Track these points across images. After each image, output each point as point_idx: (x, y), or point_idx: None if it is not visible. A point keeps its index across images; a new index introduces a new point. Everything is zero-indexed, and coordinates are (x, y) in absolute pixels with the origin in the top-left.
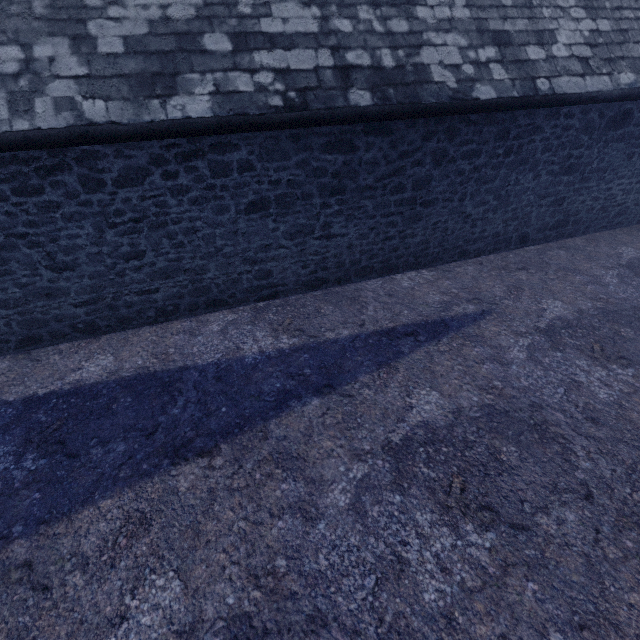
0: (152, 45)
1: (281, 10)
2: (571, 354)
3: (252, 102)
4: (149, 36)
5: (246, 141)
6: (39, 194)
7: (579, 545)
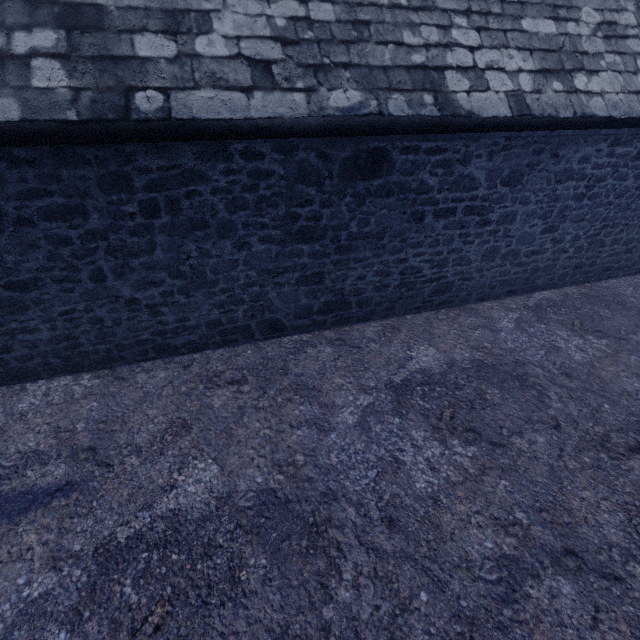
0: None
1: None
2: (85, 639)
3: None
4: None
5: None
6: None
7: None
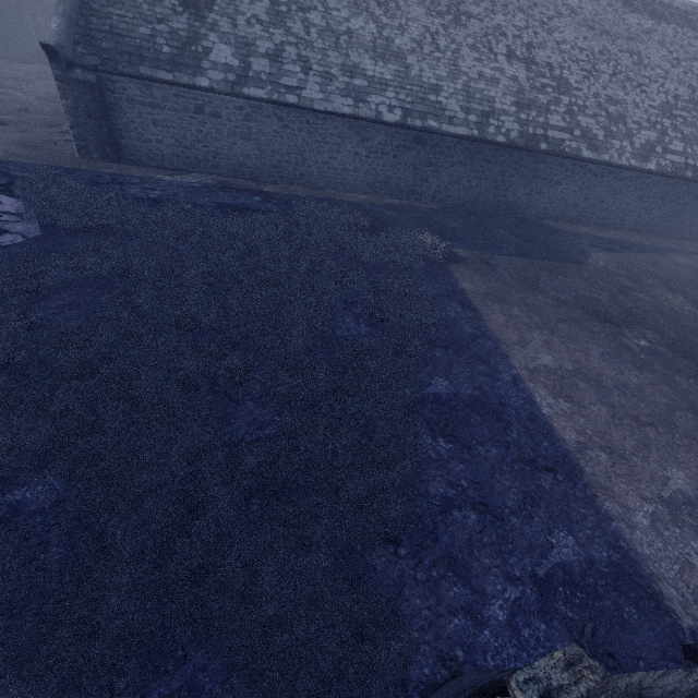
0: (645, 147)
1: (675, 143)
2: None
3: (664, 169)
4: (645, 145)
5: (653, 178)
6: (603, 178)
7: None
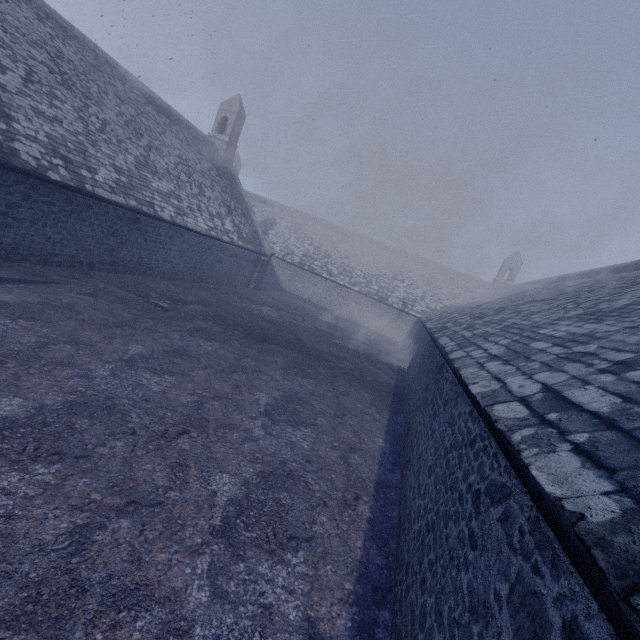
0: None
1: None
2: (98, 299)
3: None
4: None
5: None
6: None
7: (73, 326)
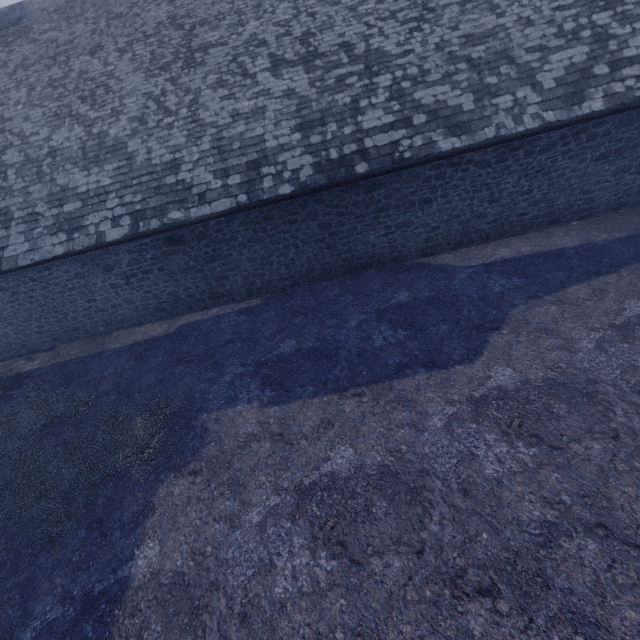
0: (568, 79)
1: (634, 42)
2: None
3: (625, 97)
4: (566, 75)
5: (612, 119)
6: (504, 162)
7: None
